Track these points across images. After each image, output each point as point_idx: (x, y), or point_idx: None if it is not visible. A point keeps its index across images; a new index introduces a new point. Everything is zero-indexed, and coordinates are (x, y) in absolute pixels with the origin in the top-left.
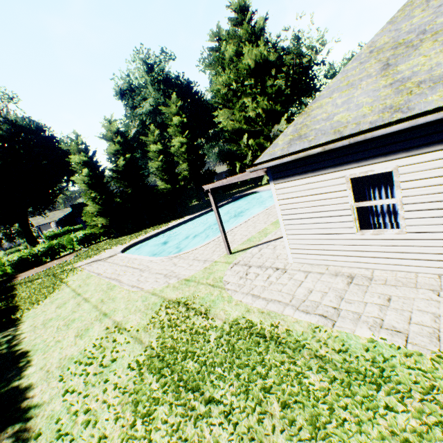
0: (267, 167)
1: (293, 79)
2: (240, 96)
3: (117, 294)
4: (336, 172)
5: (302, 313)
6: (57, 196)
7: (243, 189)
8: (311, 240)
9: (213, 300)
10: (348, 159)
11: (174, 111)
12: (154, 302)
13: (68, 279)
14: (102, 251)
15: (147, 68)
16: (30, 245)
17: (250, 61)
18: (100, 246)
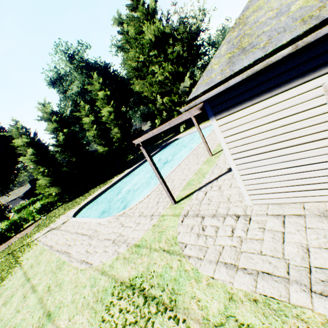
0: (207, 98)
1: (187, 45)
2: (148, 66)
3: (65, 276)
4: (307, 81)
5: (325, 301)
6: (16, 176)
7: (166, 139)
8: (274, 177)
9: (175, 279)
10: (327, 58)
11: (97, 87)
12: (104, 288)
13: (23, 257)
14: (57, 218)
15: (69, 57)
16: (1, 221)
17: (151, 36)
18: (56, 212)
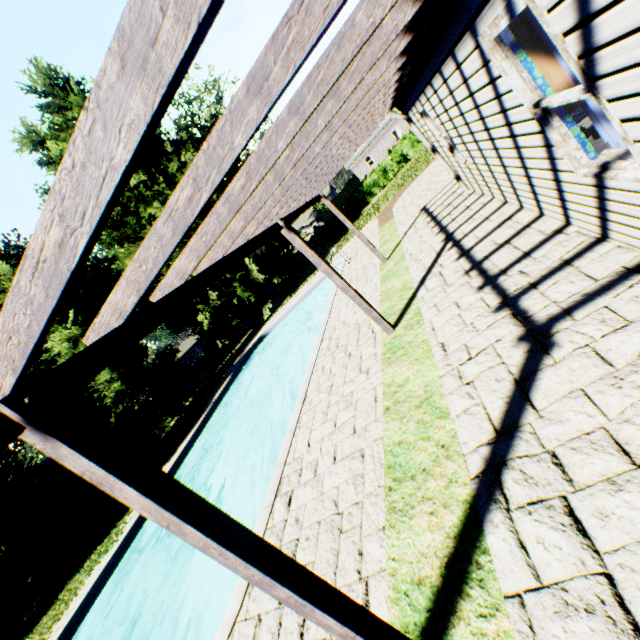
0: None
1: None
2: (139, 211)
3: None
4: None
5: None
6: None
7: (239, 347)
8: None
9: None
10: None
11: None
12: None
13: None
14: None
15: None
16: None
17: None
18: None
